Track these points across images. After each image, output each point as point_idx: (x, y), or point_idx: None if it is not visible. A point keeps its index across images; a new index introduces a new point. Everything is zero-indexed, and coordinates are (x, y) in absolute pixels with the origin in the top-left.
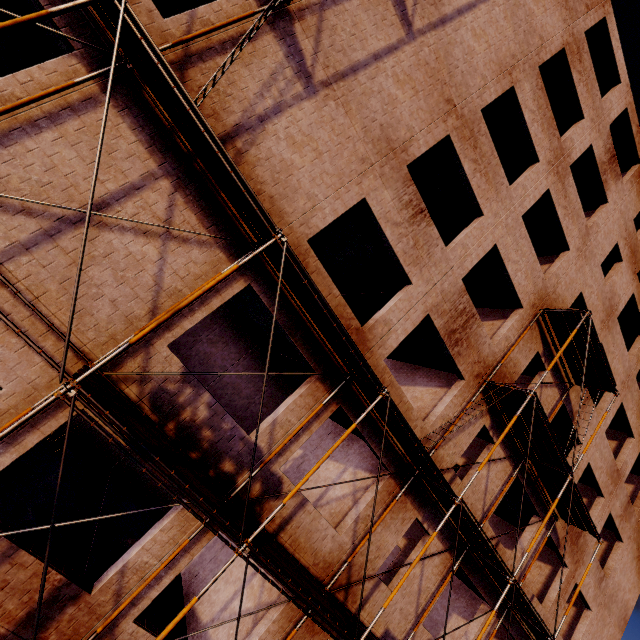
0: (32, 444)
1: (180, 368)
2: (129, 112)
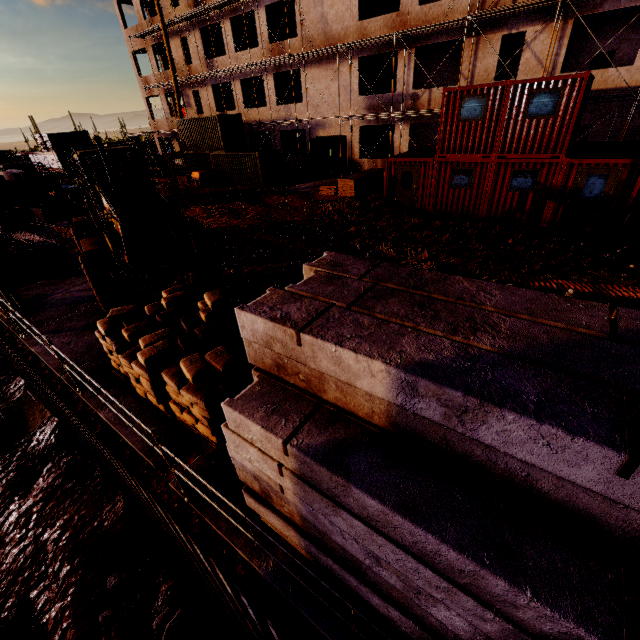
0: (358, 140)
1: (365, 98)
2: (312, 64)
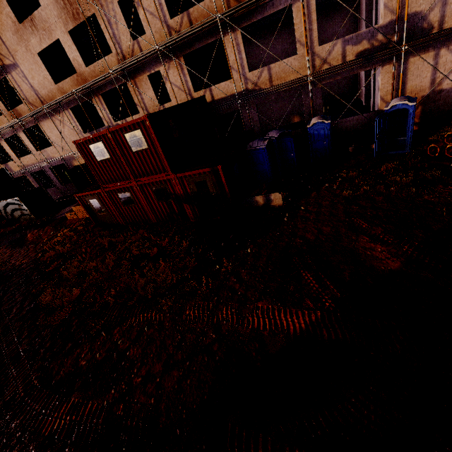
0: None
1: (89, 134)
2: (43, 119)
